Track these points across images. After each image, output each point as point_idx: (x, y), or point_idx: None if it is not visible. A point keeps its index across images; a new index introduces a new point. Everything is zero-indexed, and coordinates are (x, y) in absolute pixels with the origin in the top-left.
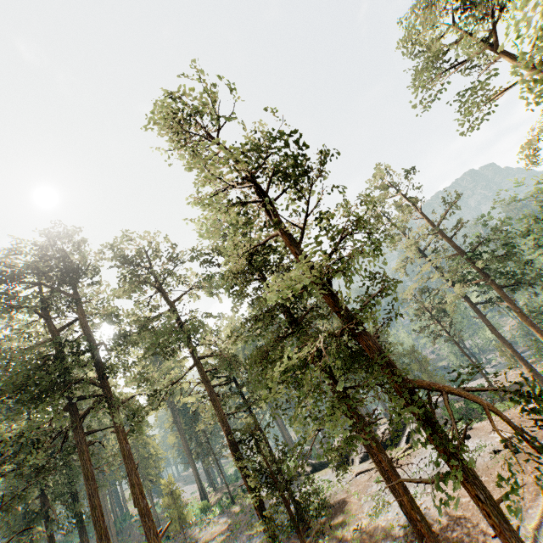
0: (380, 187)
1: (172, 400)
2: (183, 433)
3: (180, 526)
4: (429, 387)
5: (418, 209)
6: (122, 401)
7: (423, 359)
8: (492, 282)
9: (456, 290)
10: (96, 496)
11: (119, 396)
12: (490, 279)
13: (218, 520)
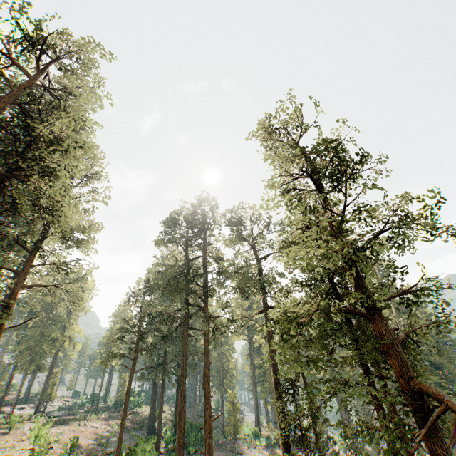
0: None
1: (251, 337)
2: (254, 365)
3: (233, 432)
4: (434, 395)
5: None
6: (212, 316)
7: None
8: None
9: None
10: (185, 369)
11: (212, 312)
12: None
13: (262, 449)
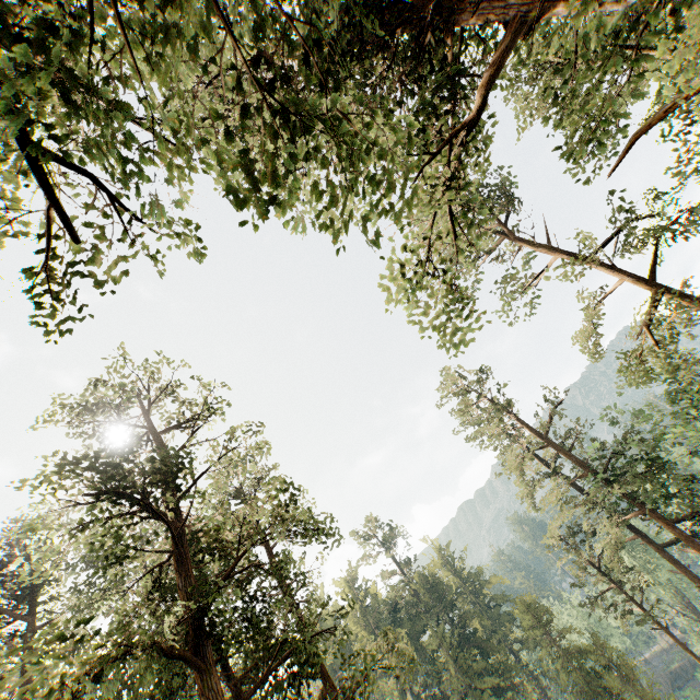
0: (457, 393)
1: None
2: None
3: None
4: None
5: (512, 414)
6: None
7: (622, 661)
8: (654, 514)
9: (611, 531)
10: None
11: None
12: (650, 510)
13: None
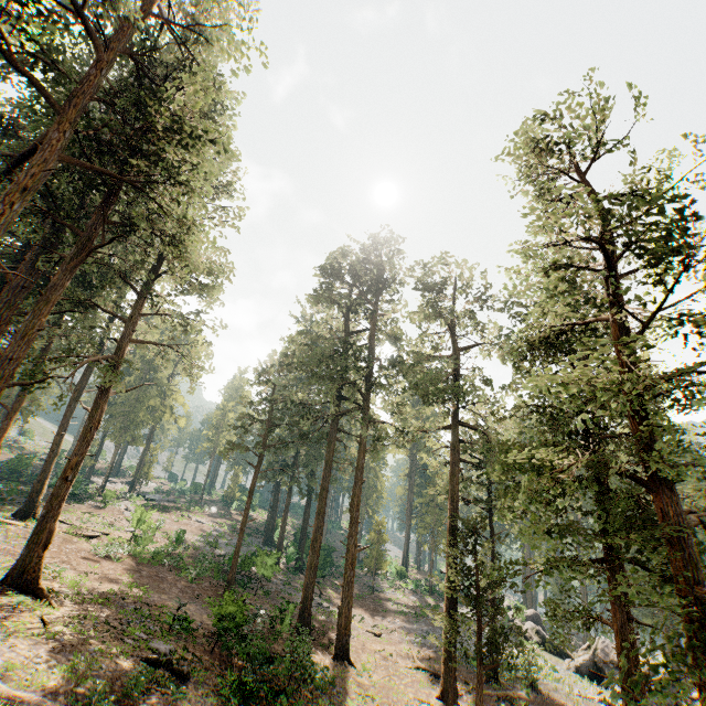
0: None
1: (415, 453)
2: (412, 491)
3: (374, 566)
4: None
5: None
6: (373, 420)
7: None
8: None
9: None
10: (327, 482)
11: (372, 415)
12: None
13: (408, 594)
